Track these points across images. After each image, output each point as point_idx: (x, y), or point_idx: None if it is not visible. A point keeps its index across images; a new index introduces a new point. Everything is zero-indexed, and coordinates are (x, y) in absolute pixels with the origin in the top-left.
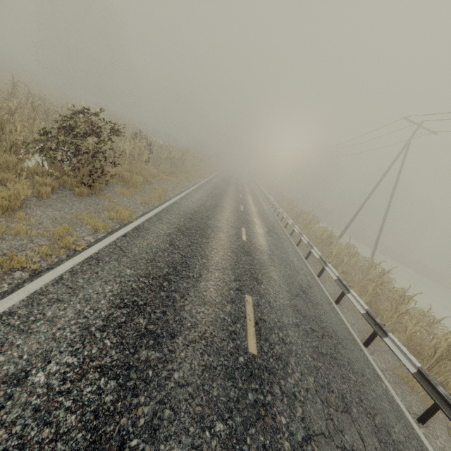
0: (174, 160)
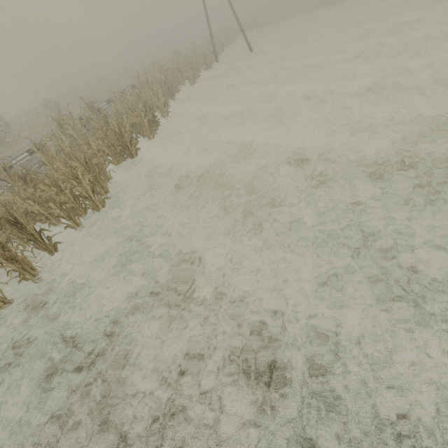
0: (87, 96)
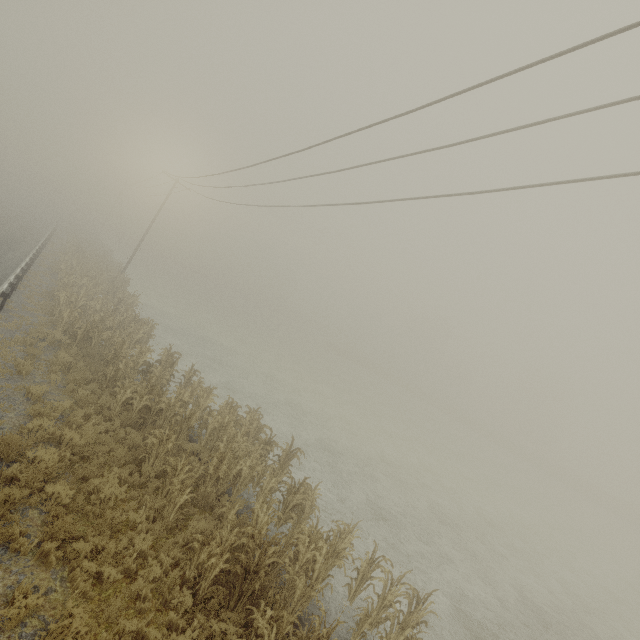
0: None
